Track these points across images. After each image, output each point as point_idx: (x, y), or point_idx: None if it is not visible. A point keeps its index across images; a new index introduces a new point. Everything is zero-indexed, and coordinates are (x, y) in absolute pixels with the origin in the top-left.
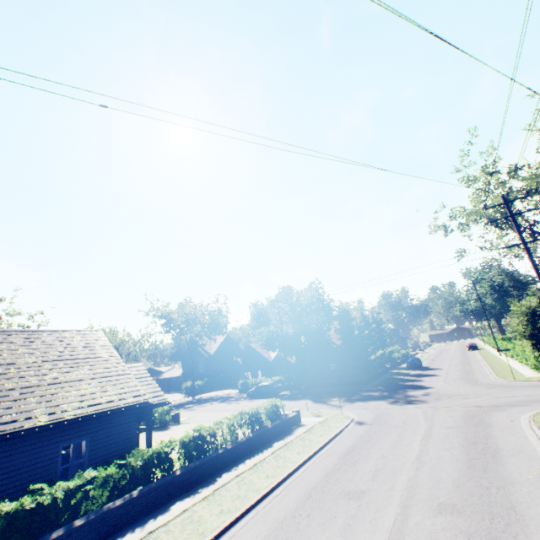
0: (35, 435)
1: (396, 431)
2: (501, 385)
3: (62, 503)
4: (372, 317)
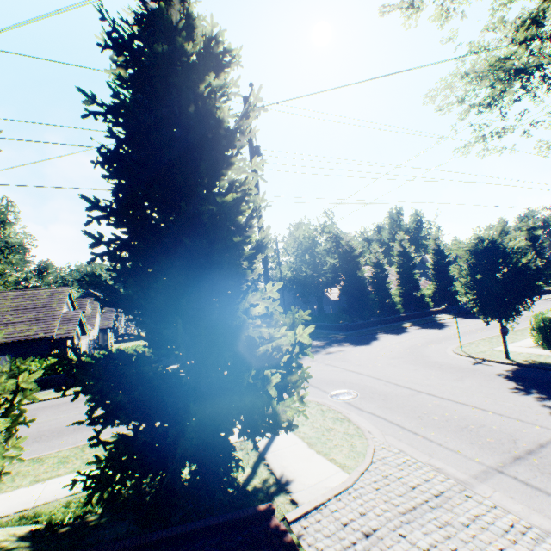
0: None
1: None
2: (420, 355)
3: None
4: (435, 246)
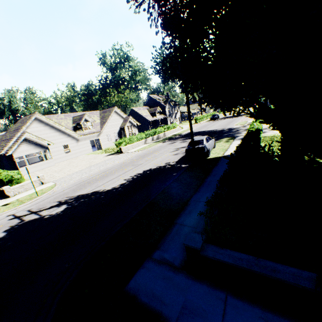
0: None
1: None
2: None
3: None
4: None
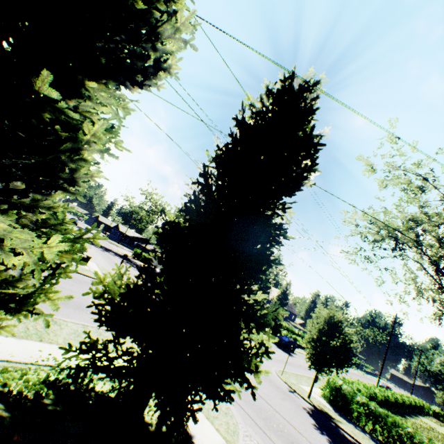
0: None
1: (80, 285)
2: None
3: None
4: (285, 288)
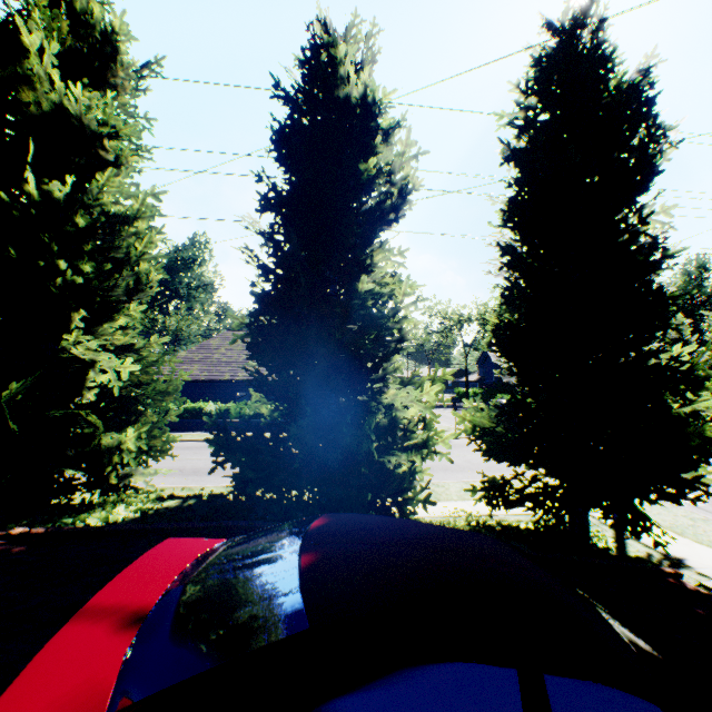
0: (225, 384)
1: None
2: None
3: (218, 412)
4: None
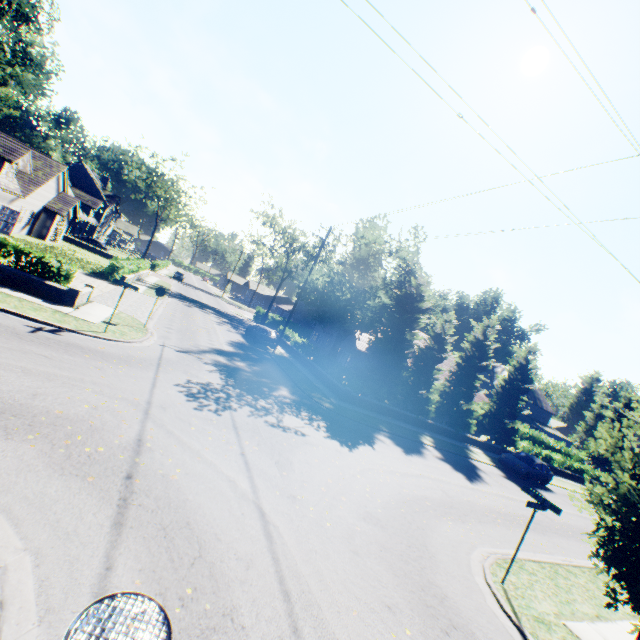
0: None
1: None
2: (420, 545)
3: None
4: (524, 361)
